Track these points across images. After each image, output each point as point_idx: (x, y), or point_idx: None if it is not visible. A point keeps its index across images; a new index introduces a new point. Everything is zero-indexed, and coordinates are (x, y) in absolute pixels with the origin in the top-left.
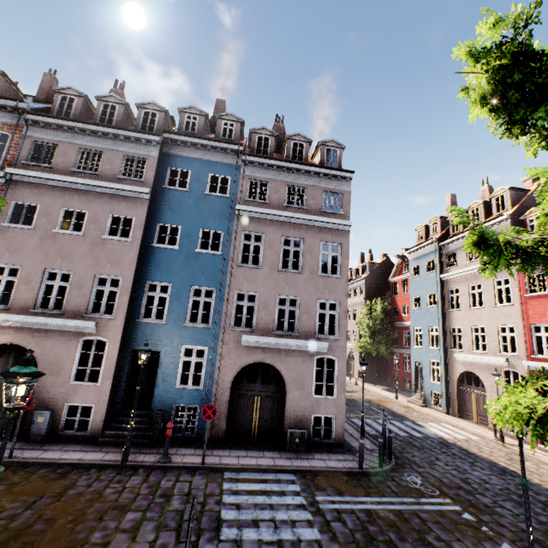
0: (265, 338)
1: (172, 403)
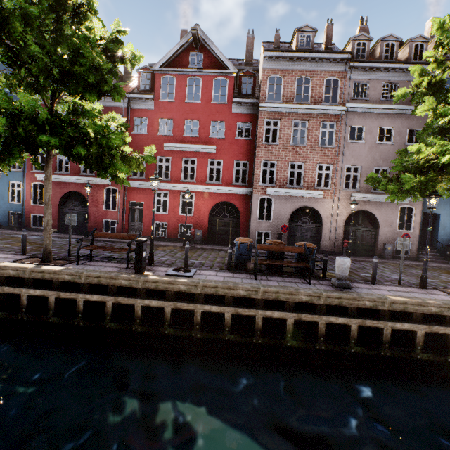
0: None
1: (448, 242)
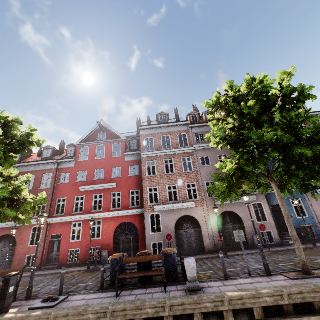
0: None
1: (299, 225)
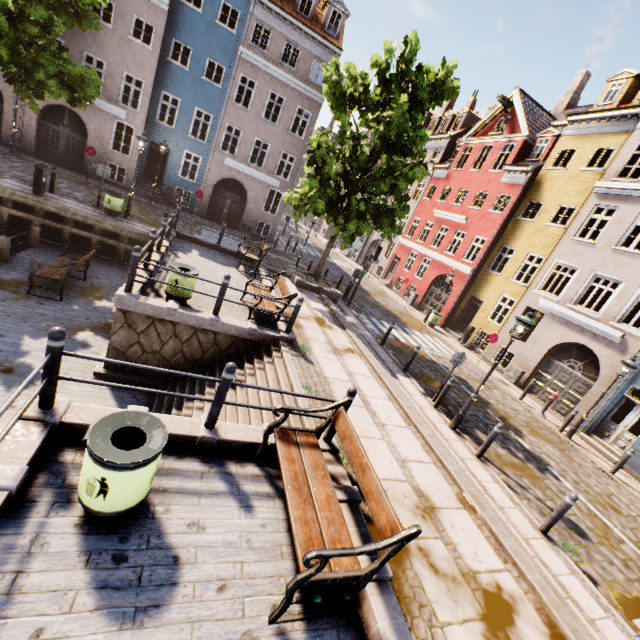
0: (241, 165)
1: (175, 185)
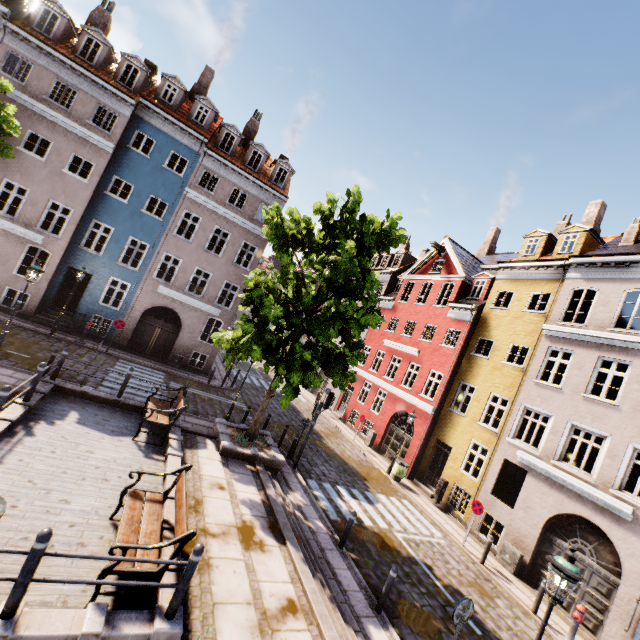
0: (177, 293)
1: (93, 313)
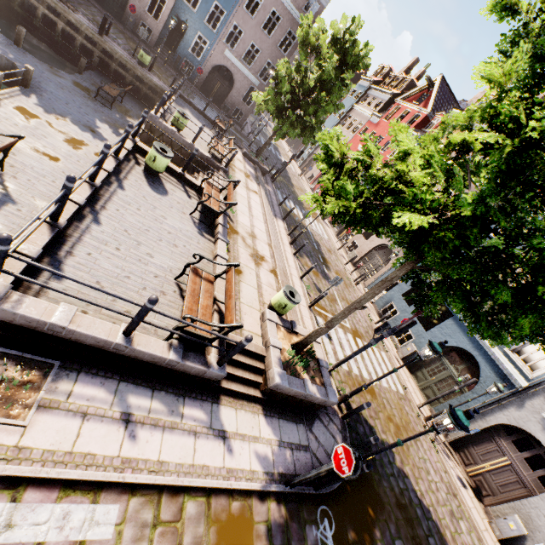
0: (236, 59)
1: (185, 57)
